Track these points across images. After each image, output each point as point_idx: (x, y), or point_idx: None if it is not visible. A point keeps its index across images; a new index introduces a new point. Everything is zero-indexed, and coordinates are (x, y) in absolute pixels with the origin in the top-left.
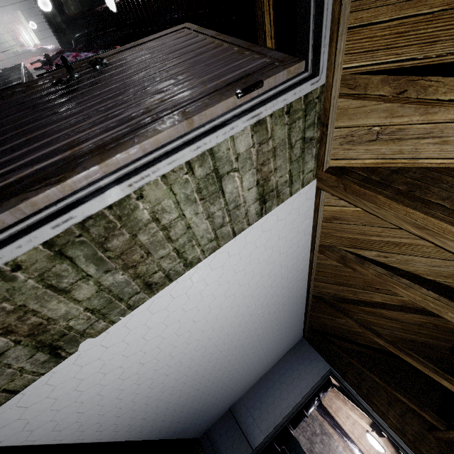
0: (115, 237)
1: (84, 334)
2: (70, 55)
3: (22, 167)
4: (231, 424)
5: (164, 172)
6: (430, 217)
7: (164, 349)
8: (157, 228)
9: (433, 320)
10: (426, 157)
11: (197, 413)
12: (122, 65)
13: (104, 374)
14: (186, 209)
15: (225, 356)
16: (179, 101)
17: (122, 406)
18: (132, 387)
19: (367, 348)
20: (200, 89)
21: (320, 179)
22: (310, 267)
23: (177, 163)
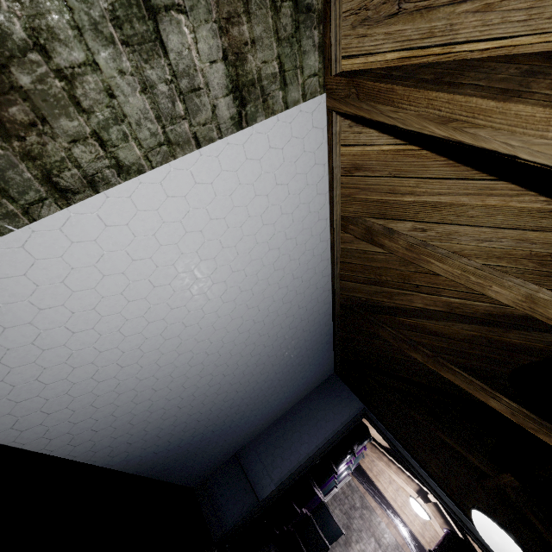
0: None
1: None
2: None
3: None
4: (236, 472)
5: None
6: (456, 95)
7: (108, 317)
8: (47, 67)
9: (486, 331)
10: (465, 40)
11: (185, 448)
12: None
13: (3, 329)
14: (99, 52)
15: (216, 365)
16: None
17: (50, 398)
18: (61, 369)
19: (410, 384)
20: None
21: (329, 91)
22: (332, 254)
23: None
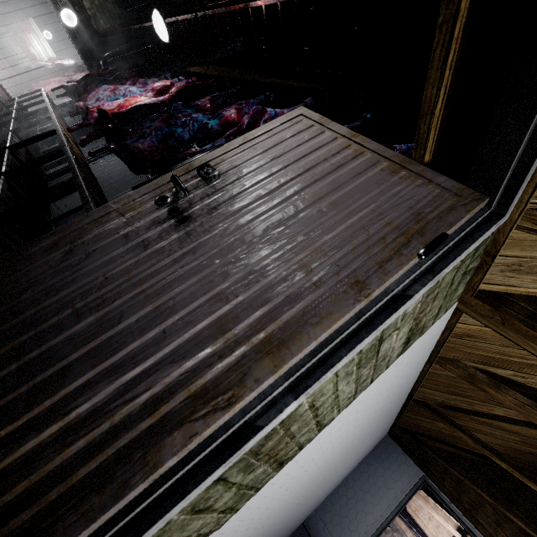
0: (270, 440)
1: (208, 533)
2: (108, 89)
3: (165, 363)
4: None
5: (340, 366)
6: None
7: (271, 506)
8: (310, 412)
9: None
10: None
11: None
12: (239, 177)
13: None
14: (341, 383)
15: (318, 483)
16: (341, 257)
17: None
18: None
19: (468, 452)
20: (361, 235)
21: (465, 302)
22: (421, 376)
23: (355, 353)
